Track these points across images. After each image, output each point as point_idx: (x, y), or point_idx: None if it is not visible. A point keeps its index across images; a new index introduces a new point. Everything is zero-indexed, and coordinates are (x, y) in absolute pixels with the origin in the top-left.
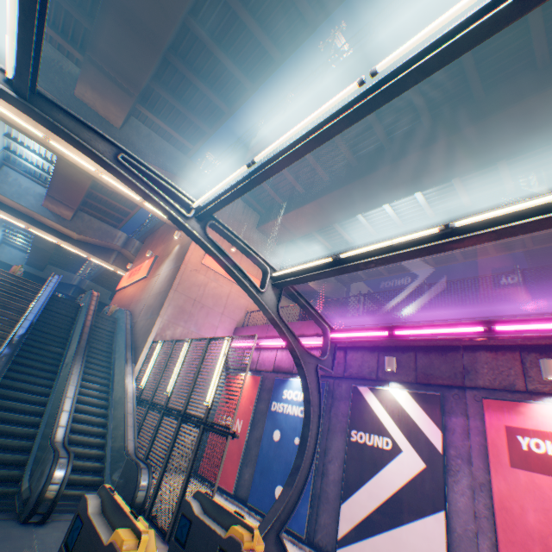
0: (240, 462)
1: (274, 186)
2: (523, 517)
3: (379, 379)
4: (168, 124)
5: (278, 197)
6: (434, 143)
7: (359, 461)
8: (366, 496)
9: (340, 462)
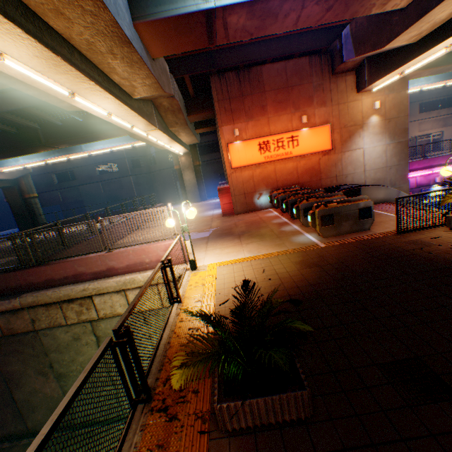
0: None
1: None
2: None
3: None
4: None
5: None
6: None
7: None
8: None
9: None
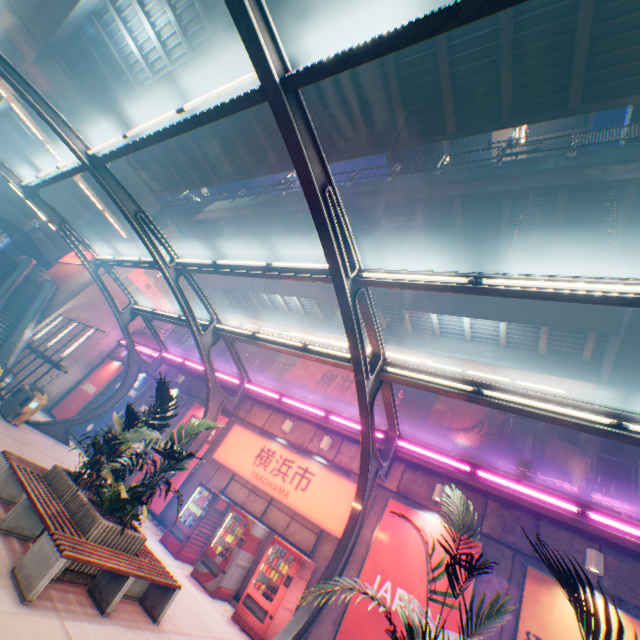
0: (81, 410)
1: (212, 245)
2: None
3: (174, 386)
4: (146, 170)
5: (212, 253)
6: None
7: None
8: None
9: None
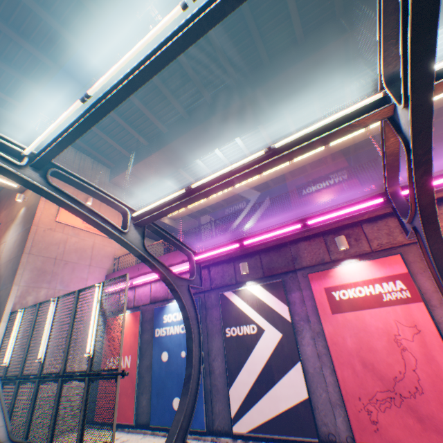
0: (136, 393)
1: (120, 141)
2: (345, 344)
3: (238, 283)
4: None
5: (125, 150)
6: (243, 98)
7: (236, 351)
8: (246, 375)
9: (222, 357)
